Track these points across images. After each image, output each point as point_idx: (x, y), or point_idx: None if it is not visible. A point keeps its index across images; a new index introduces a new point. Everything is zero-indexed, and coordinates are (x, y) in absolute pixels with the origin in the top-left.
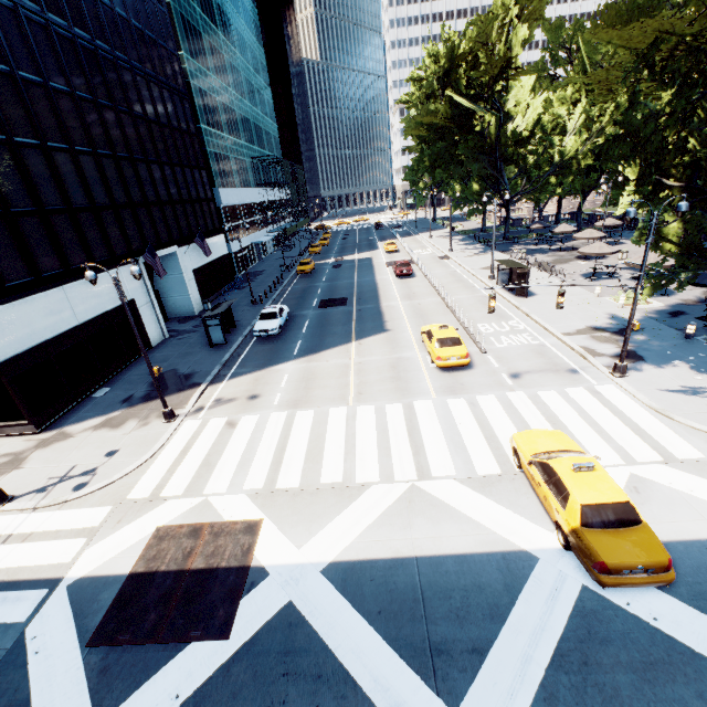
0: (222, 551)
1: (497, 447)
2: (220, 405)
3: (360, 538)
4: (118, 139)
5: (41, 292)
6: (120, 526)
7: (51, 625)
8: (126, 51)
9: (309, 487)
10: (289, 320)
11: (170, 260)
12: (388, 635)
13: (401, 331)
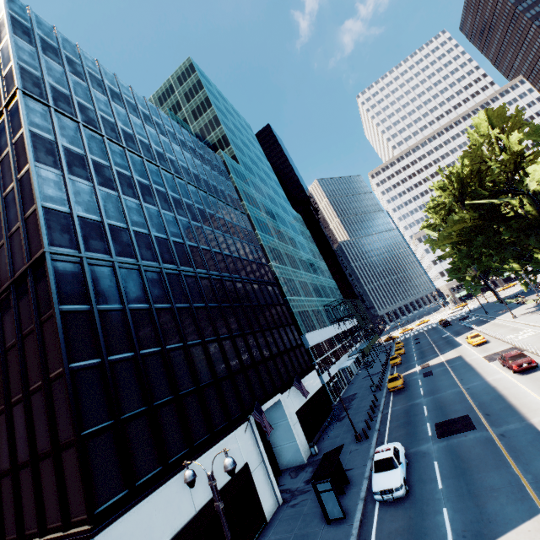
0: None
1: None
2: None
3: None
4: (234, 324)
5: (165, 482)
6: None
7: None
8: (238, 272)
9: None
10: (410, 464)
11: (276, 407)
12: None
13: None
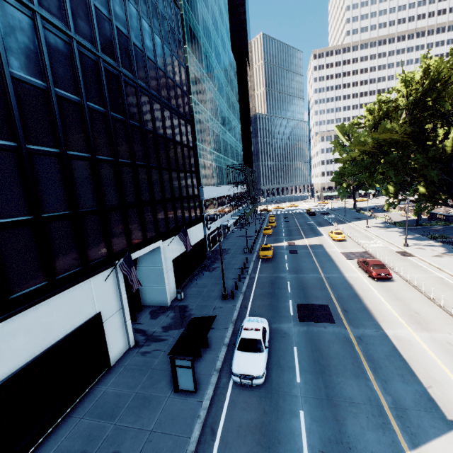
0: None
1: None
2: None
3: None
4: (124, 147)
5: None
6: None
7: None
8: (148, 82)
9: None
10: (270, 342)
11: (153, 252)
12: None
13: None
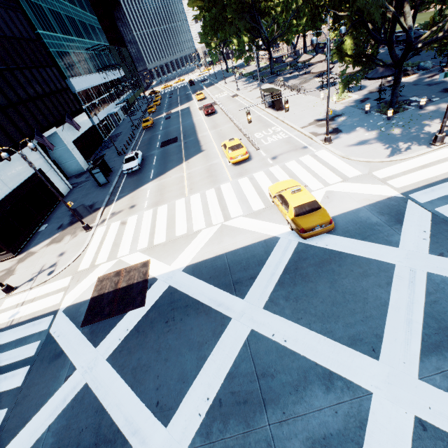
0: (133, 277)
1: (263, 196)
2: (114, 216)
3: (199, 253)
4: None
5: None
6: (79, 282)
7: (61, 326)
8: None
9: (171, 240)
10: (144, 160)
11: (54, 138)
12: (214, 284)
13: (211, 149)
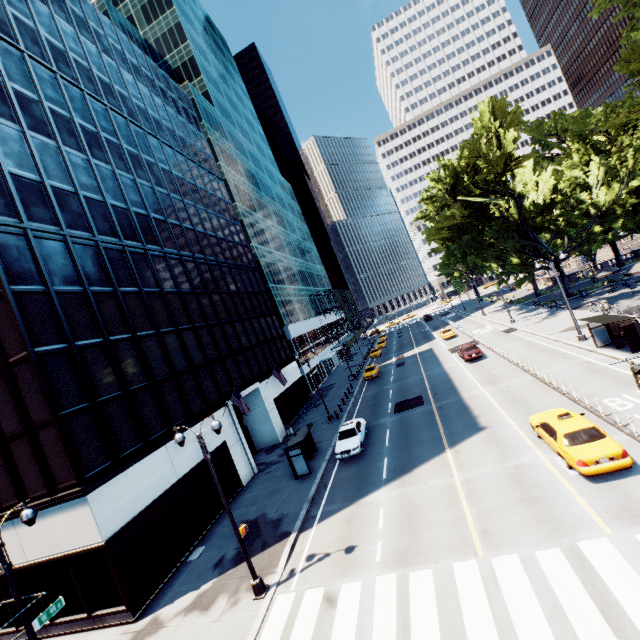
0: None
1: None
2: (313, 566)
3: None
4: (210, 312)
5: (147, 455)
6: None
7: None
8: (215, 254)
9: None
10: (369, 433)
11: (254, 395)
12: None
13: (502, 427)
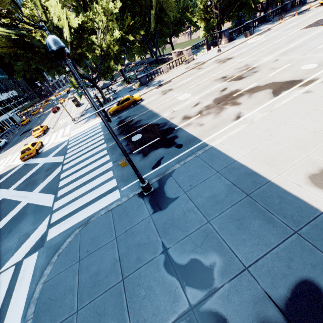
0: None
1: None
2: None
3: None
4: None
5: None
6: None
7: None
8: None
9: None
10: (7, 143)
11: None
12: None
13: None
